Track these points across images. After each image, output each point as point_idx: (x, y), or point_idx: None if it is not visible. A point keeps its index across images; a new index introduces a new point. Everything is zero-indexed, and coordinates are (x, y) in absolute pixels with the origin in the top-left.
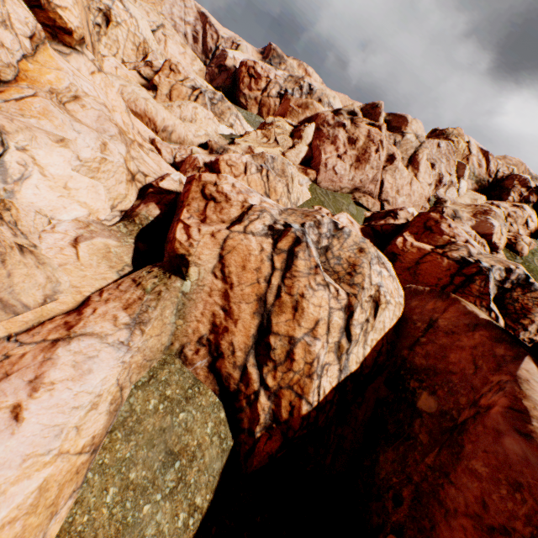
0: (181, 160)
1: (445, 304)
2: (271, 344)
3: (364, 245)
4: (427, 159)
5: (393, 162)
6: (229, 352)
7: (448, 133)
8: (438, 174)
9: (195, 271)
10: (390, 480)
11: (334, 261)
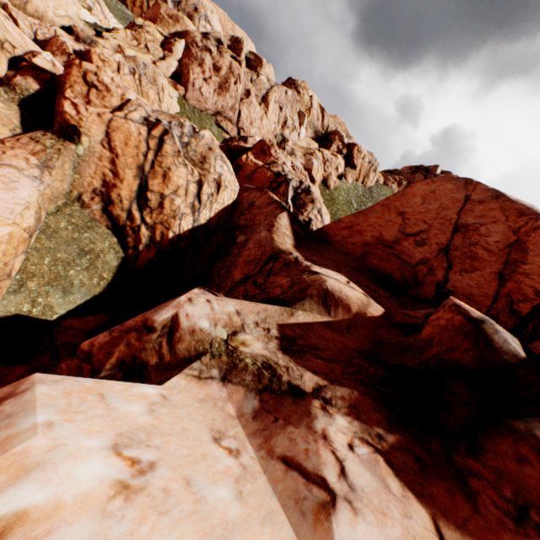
0: (45, 40)
1: (261, 194)
2: (149, 197)
3: (213, 147)
4: (275, 101)
5: (249, 97)
6: (118, 201)
7: (298, 84)
8: (284, 117)
9: (87, 141)
10: (218, 272)
11: (192, 153)
